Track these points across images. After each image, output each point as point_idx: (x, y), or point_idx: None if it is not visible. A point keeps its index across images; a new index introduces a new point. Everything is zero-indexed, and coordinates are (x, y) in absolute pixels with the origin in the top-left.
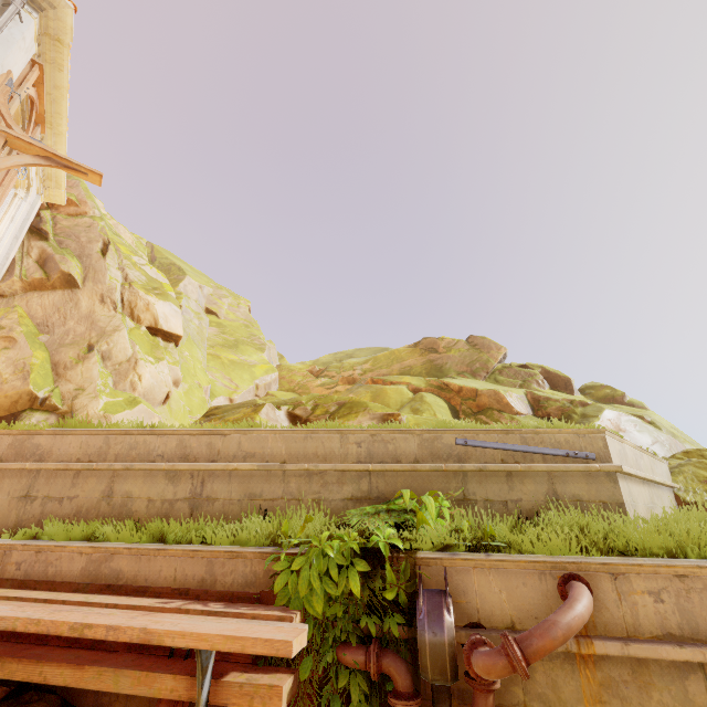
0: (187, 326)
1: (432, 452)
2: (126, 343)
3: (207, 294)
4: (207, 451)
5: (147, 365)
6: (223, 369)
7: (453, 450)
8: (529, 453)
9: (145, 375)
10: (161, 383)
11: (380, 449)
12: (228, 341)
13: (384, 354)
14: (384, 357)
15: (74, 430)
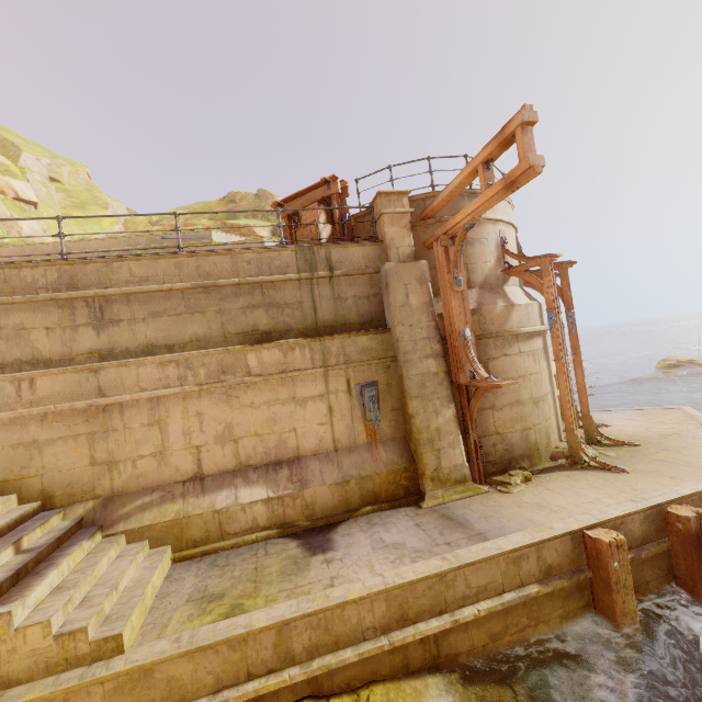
0: (39, 194)
1: (152, 242)
2: (4, 209)
3: (46, 164)
4: (66, 249)
5: (23, 221)
6: (77, 224)
7: (159, 241)
8: (186, 239)
9: (24, 227)
10: (36, 232)
11: (133, 242)
12: (76, 204)
13: (201, 206)
14: (201, 208)
15: (7, 246)
